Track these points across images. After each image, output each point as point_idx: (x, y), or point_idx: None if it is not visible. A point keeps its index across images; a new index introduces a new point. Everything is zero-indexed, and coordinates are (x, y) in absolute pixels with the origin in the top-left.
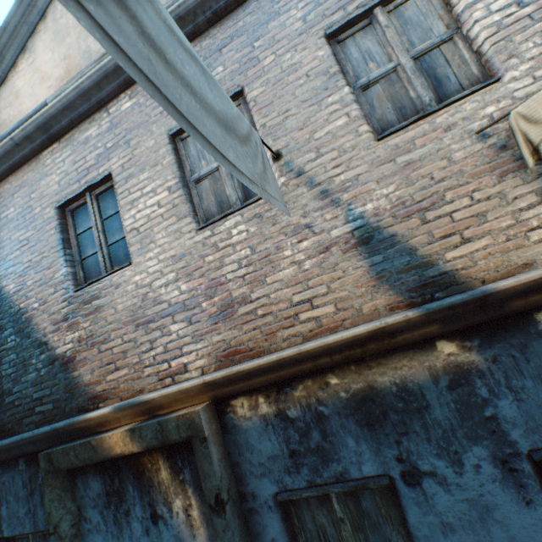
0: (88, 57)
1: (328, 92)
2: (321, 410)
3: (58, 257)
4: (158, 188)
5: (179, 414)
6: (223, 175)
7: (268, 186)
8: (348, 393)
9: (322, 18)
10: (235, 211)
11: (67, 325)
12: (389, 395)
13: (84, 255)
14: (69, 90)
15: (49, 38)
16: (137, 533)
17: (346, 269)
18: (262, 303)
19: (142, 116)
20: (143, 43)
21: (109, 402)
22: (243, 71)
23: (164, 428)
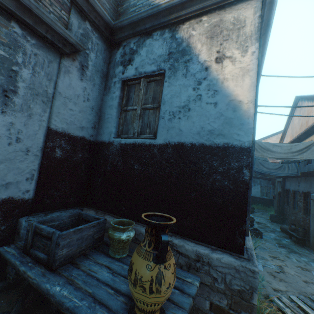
0: None
1: None
2: None
3: None
4: None
5: None
6: None
7: None
8: None
9: None
10: None
11: None
12: None
13: None
14: None
15: None
16: None
17: None
18: None
19: None
20: None
21: None
22: None
23: None
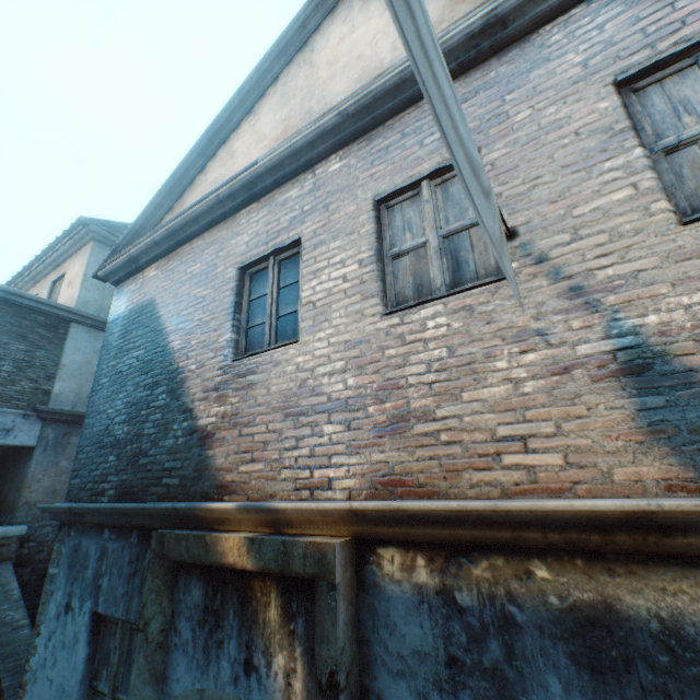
0: (308, 117)
1: (605, 155)
2: (511, 611)
3: (226, 320)
4: (348, 259)
5: (310, 540)
6: (430, 253)
7: (503, 258)
8: (563, 601)
9: (613, 60)
10: (437, 298)
11: (216, 396)
12: (643, 634)
13: (251, 323)
14: (281, 149)
15: (275, 101)
16: (224, 677)
17: (594, 406)
18: (450, 426)
19: (349, 179)
20: (415, 36)
21: (235, 497)
22: (483, 129)
23: (288, 551)
